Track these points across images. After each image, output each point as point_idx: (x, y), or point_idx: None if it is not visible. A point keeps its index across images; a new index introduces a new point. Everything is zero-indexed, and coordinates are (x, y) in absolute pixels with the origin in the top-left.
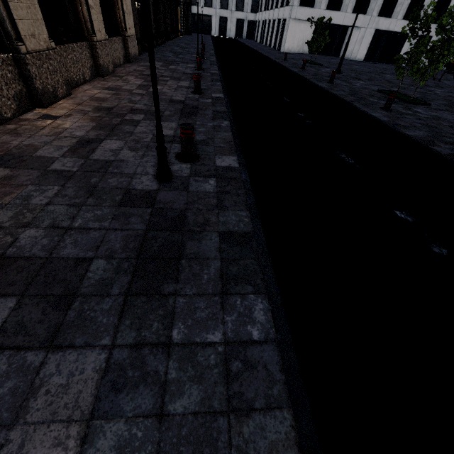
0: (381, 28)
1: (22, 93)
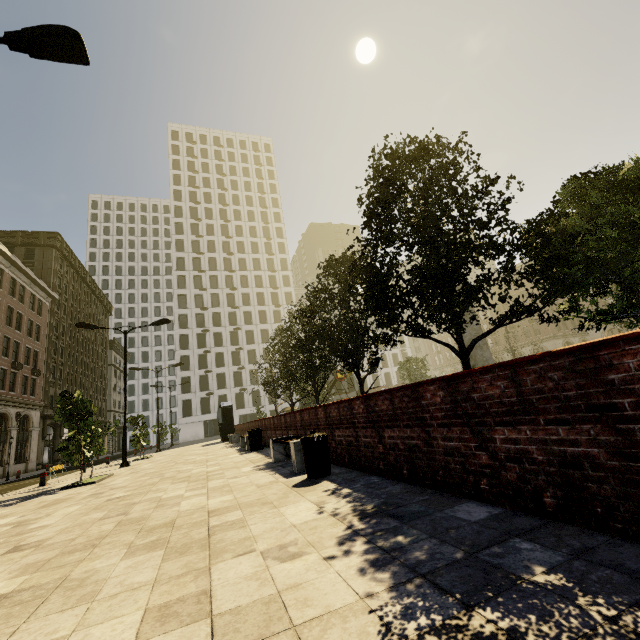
0: (242, 413)
1: None
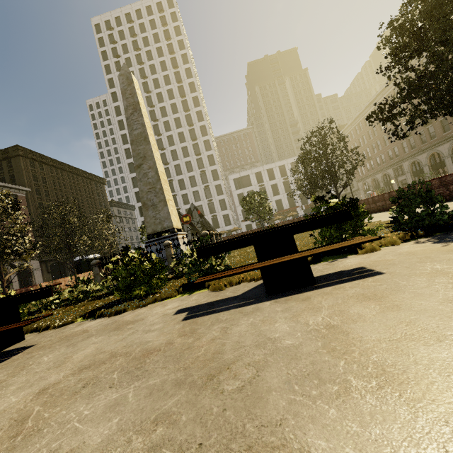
0: None
1: None
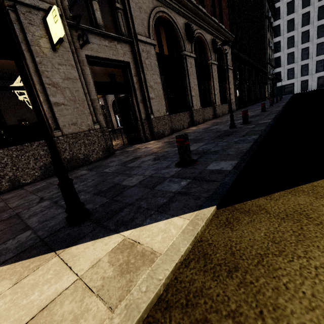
0: None
1: (190, 122)
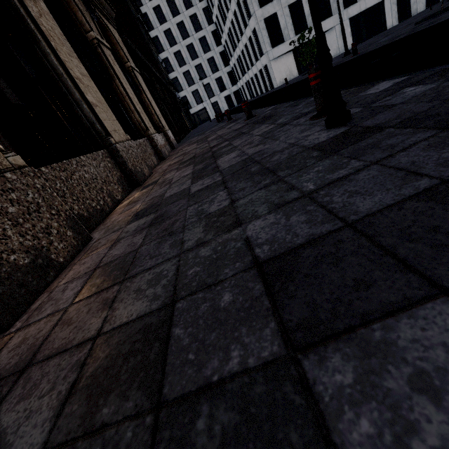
0: (353, 14)
1: (121, 178)
